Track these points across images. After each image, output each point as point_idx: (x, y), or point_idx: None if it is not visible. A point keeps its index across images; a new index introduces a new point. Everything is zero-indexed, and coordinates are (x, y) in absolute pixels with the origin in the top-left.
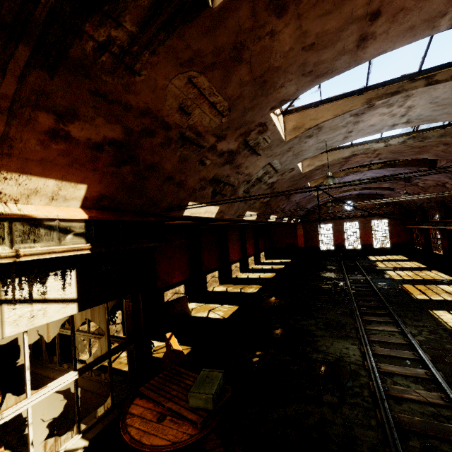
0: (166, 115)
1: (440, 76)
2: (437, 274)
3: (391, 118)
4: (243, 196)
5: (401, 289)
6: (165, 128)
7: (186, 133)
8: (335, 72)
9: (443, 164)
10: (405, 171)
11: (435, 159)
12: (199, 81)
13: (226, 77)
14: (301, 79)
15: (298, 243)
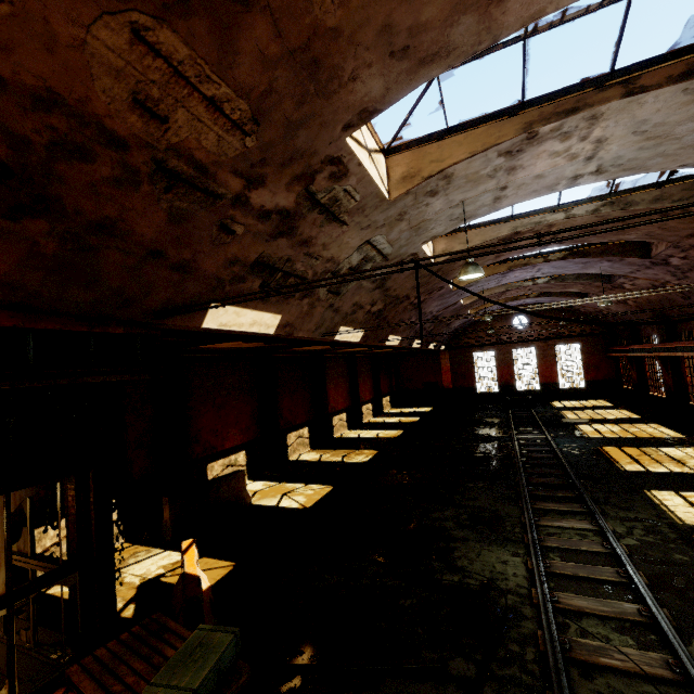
0: (105, 114)
1: (648, 79)
2: (658, 429)
3: (570, 162)
4: (329, 299)
5: (600, 454)
6: (114, 146)
7: (171, 163)
8: (454, 54)
9: (661, 251)
10: (601, 263)
11: (648, 243)
12: (163, 41)
13: (224, 39)
14: (391, 65)
15: (442, 381)
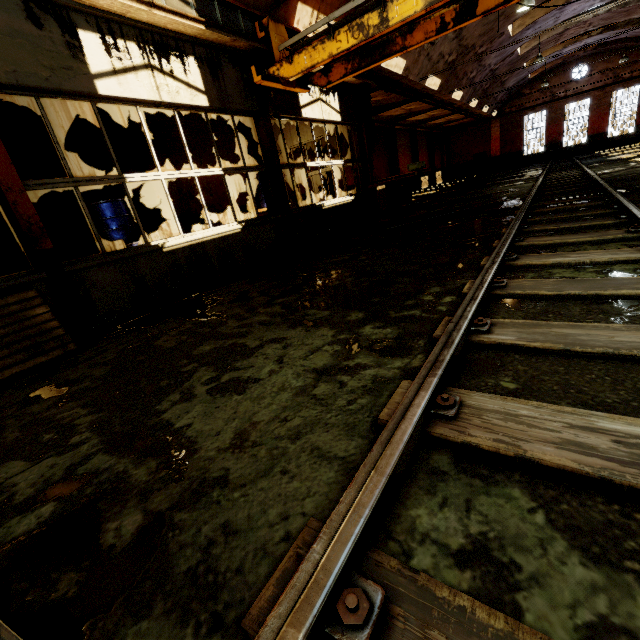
0: None
1: None
2: None
3: None
4: (428, 49)
5: (612, 158)
6: None
7: None
8: None
9: None
10: None
11: None
12: None
13: None
14: None
15: (491, 151)
